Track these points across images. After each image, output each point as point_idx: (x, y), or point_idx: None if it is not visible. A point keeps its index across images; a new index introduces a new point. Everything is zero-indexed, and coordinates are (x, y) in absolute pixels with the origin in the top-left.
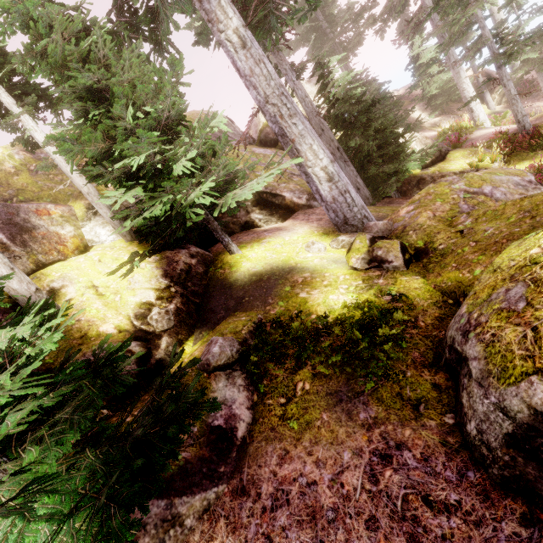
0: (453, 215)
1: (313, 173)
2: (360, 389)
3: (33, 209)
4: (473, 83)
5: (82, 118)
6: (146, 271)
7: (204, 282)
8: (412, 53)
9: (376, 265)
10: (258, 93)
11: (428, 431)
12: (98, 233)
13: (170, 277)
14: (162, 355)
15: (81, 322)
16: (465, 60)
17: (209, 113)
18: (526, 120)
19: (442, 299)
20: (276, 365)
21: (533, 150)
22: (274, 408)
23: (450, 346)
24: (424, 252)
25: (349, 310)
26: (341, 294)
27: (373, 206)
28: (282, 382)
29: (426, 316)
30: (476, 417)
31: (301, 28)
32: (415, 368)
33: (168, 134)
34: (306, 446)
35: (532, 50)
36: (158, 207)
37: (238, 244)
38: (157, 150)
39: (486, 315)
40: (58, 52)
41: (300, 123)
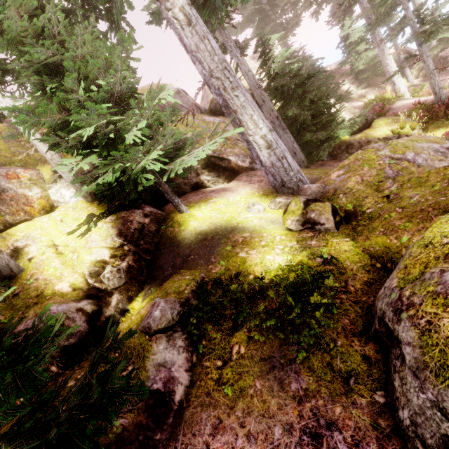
0: (379, 180)
1: (254, 141)
2: (292, 355)
3: (3, 174)
4: (394, 59)
5: (41, 91)
6: (102, 231)
7: (155, 239)
8: (343, 32)
9: (309, 227)
10: (203, 68)
11: (359, 410)
12: (63, 194)
13: (124, 235)
14: (112, 312)
15: (39, 281)
16: (390, 38)
17: (166, 85)
18: (442, 92)
19: (370, 262)
20: (214, 325)
21: (447, 119)
22: (211, 371)
23: (380, 318)
24: (353, 215)
25: (284, 272)
26: (277, 255)
27: (308, 168)
28: (220, 344)
29: (355, 281)
30: (410, 408)
31: (247, 11)
32: (345, 337)
33: (121, 105)
34: (239, 416)
35: (447, 30)
36: (110, 173)
37: (188, 204)
38: (109, 121)
39: (420, 296)
40: (13, 28)
41: (242, 95)
